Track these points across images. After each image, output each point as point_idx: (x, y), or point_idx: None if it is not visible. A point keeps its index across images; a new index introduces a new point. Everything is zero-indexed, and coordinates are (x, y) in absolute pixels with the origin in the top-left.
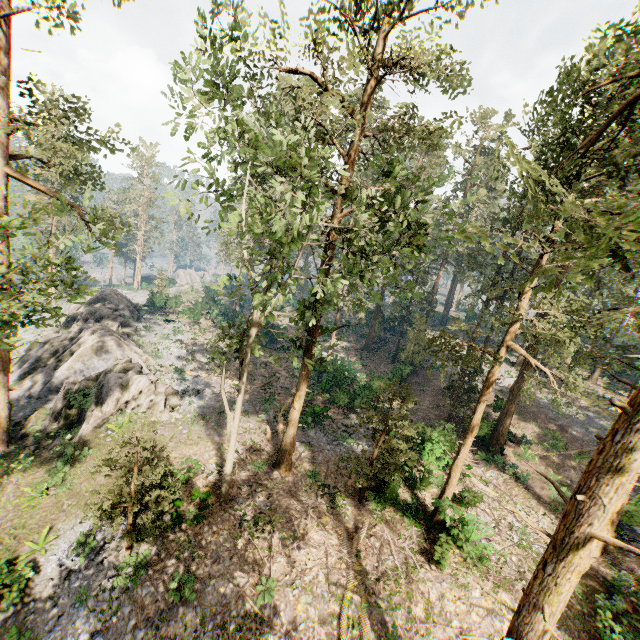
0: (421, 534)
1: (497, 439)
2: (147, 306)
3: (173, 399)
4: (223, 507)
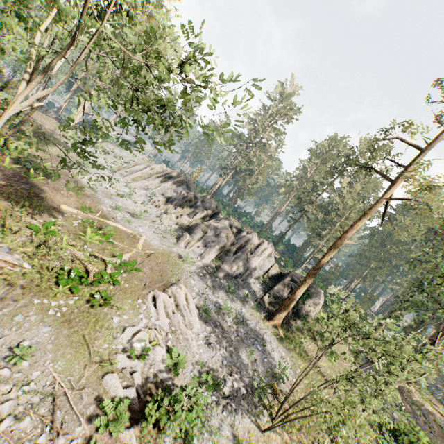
0: None
1: None
2: None
3: None
4: None
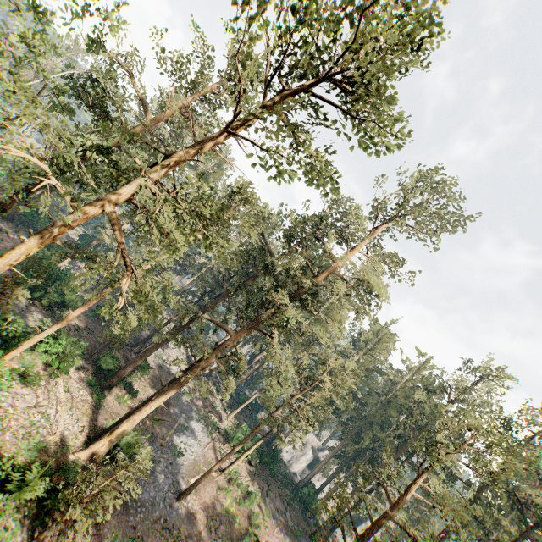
0: None
1: (113, 377)
2: None
3: None
4: None
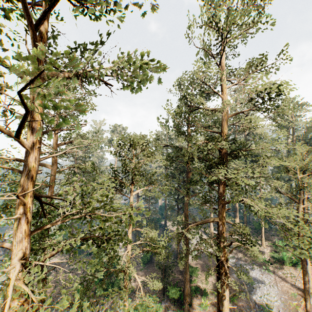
0: None
1: (185, 298)
2: None
3: None
4: None
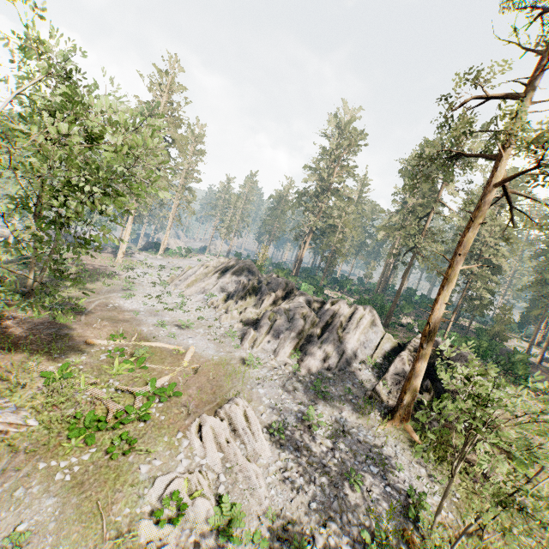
0: None
1: None
2: None
3: None
4: None
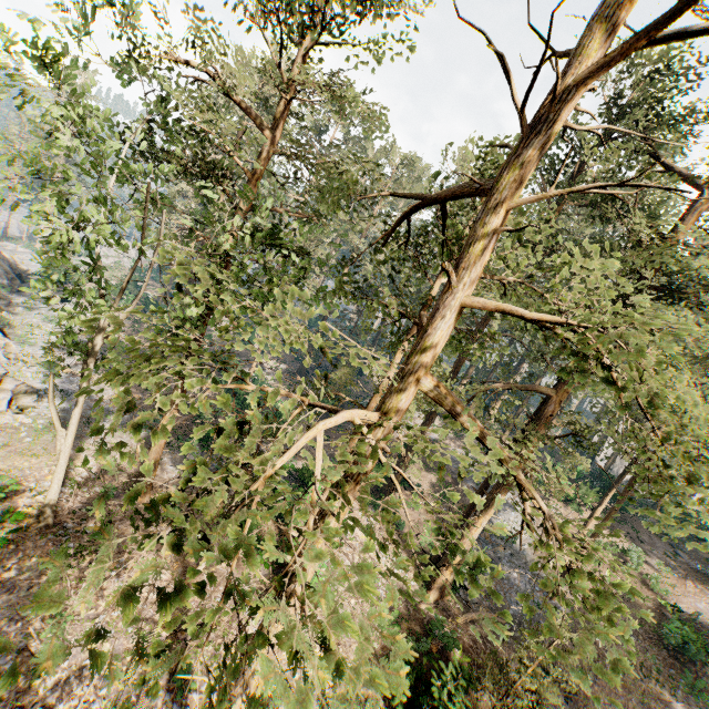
0: (269, 573)
1: (389, 486)
2: (41, 276)
3: (26, 399)
4: (43, 531)
